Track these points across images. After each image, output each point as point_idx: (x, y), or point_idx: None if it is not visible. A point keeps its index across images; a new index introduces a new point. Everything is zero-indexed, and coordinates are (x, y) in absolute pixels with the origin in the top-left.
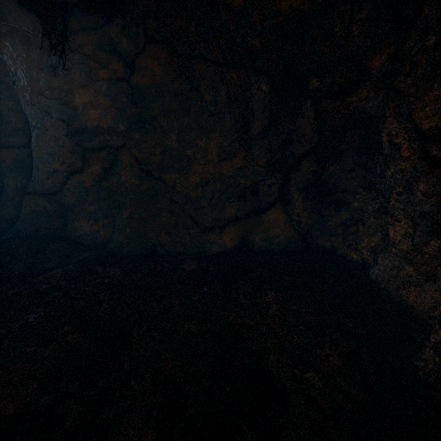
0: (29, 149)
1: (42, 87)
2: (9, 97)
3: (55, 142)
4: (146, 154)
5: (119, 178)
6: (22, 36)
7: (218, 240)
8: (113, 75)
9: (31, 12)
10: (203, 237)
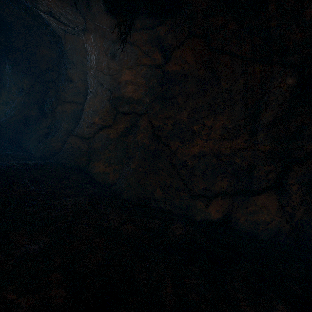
0: (83, 106)
1: (103, 67)
2: (82, 71)
3: (100, 104)
4: (160, 123)
5: (135, 137)
6: (101, 32)
7: (204, 208)
8: (152, 62)
9: (112, 14)
10: (191, 202)
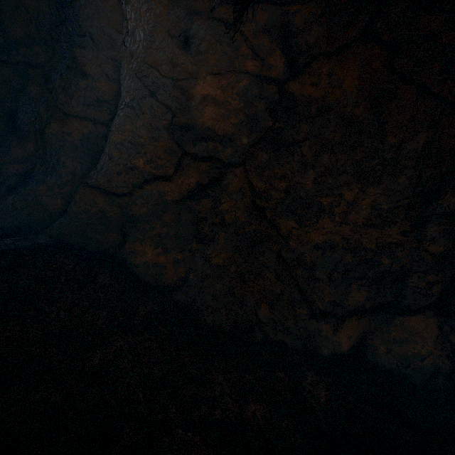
0: (108, 129)
1: (160, 59)
2: (110, 59)
3: (147, 132)
4: (266, 185)
5: (217, 204)
6: None
7: (332, 334)
8: (264, 71)
9: None
10: (313, 324)
